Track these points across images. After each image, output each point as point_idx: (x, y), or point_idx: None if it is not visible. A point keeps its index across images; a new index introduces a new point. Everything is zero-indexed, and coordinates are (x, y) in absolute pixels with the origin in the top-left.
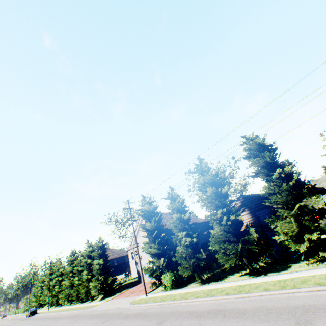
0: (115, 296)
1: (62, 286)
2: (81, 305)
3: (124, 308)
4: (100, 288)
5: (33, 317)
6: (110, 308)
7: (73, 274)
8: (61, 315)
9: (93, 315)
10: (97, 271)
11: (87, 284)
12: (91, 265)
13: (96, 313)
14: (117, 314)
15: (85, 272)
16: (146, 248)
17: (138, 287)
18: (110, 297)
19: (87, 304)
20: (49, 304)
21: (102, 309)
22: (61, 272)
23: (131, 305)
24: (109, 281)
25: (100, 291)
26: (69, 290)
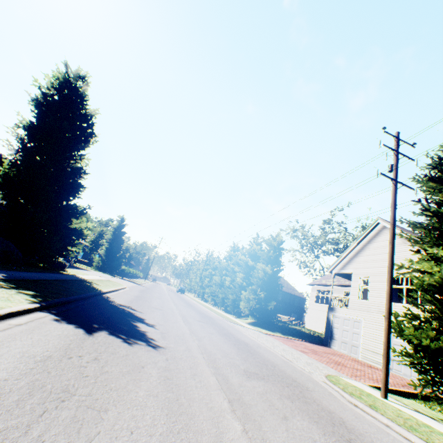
0: (274, 335)
1: (211, 281)
2: (222, 313)
3: (310, 380)
4: (253, 305)
5: (179, 294)
6: (265, 347)
7: (226, 273)
8: (197, 306)
9: (230, 334)
10: (257, 280)
11: (238, 293)
12: (251, 271)
13: (237, 334)
14: (289, 379)
15: (240, 275)
16: (436, 265)
17: (326, 351)
18: (264, 329)
19: (230, 317)
20: (195, 292)
21: (249, 338)
22: (215, 266)
23: (332, 386)
24: (270, 307)
25: (252, 311)
26: (216, 287)
